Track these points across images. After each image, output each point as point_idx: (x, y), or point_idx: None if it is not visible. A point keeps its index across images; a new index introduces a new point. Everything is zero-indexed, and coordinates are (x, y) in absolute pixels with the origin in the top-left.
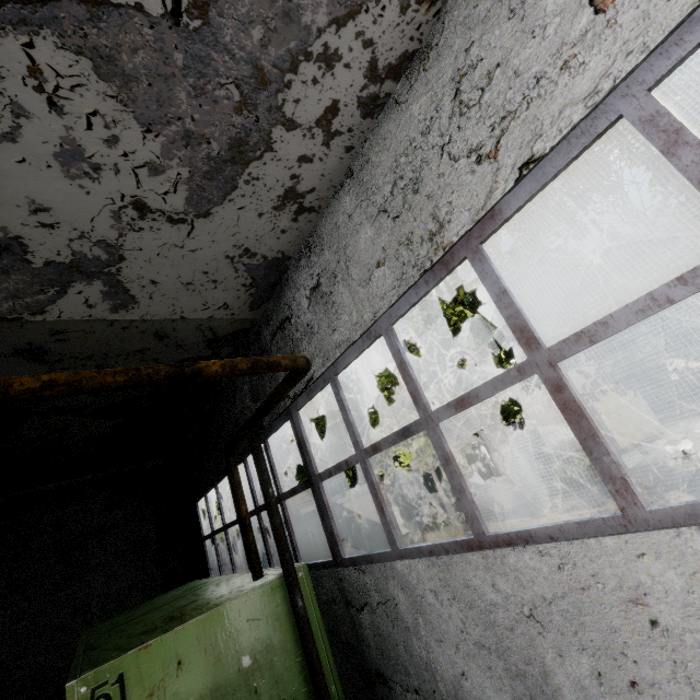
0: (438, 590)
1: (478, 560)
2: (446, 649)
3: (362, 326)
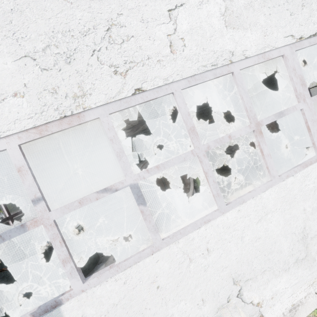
0: None
1: None
2: None
3: None
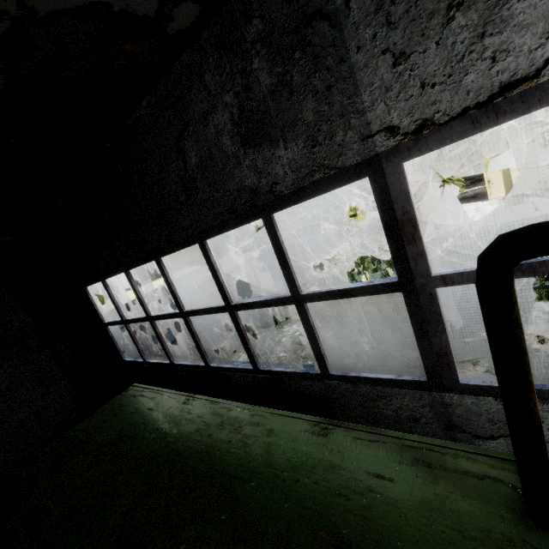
0: None
1: None
2: None
3: None
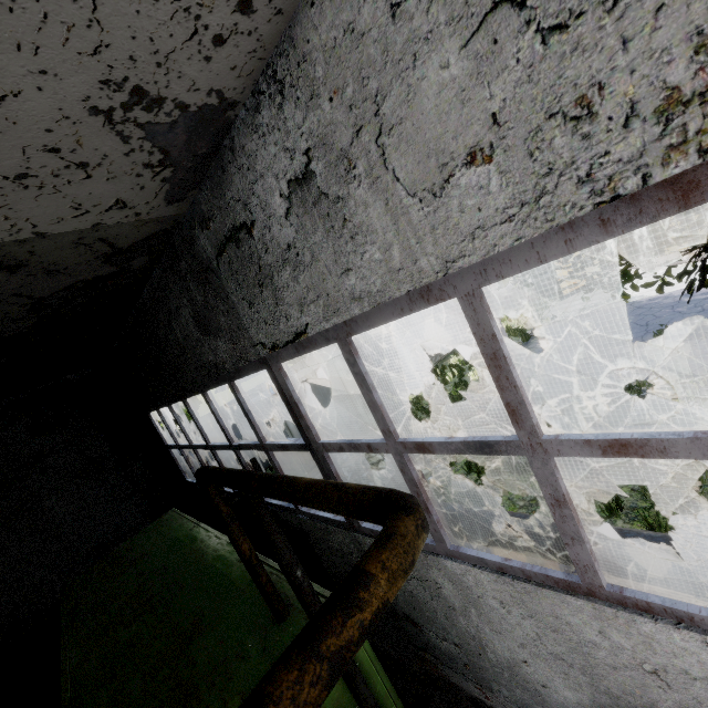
0: (506, 602)
1: (584, 607)
2: (506, 640)
3: (414, 278)
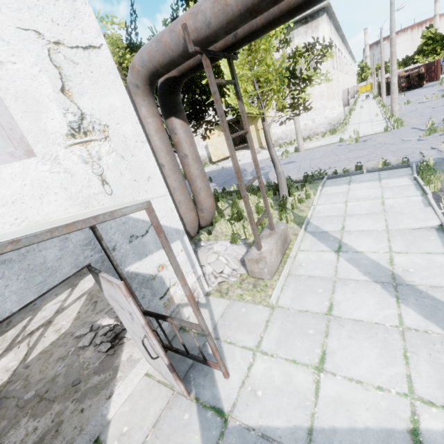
0: None
1: None
2: None
3: None
